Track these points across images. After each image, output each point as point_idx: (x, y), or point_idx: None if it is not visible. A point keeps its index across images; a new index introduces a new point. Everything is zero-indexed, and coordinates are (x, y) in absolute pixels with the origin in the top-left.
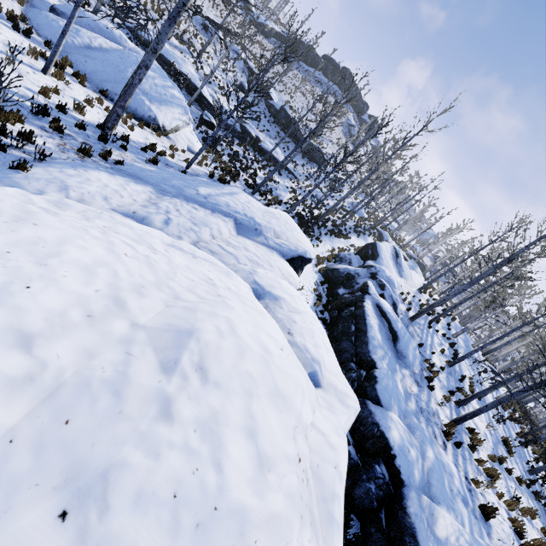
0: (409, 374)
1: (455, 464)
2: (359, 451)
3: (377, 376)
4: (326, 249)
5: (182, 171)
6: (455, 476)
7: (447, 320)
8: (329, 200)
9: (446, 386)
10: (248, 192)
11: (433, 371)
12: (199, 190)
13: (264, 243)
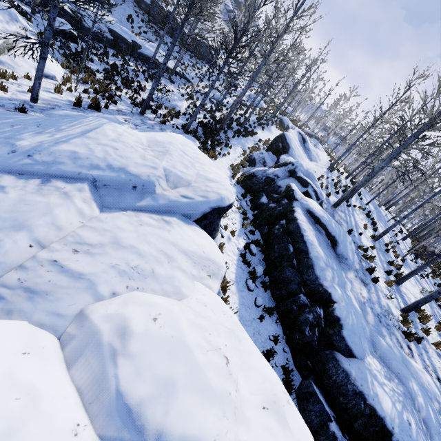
0: (354, 277)
1: (425, 369)
2: (346, 431)
3: (339, 317)
4: (237, 154)
5: (19, 109)
6: (438, 394)
7: None
8: (228, 98)
9: (381, 266)
10: (136, 112)
11: (369, 257)
12: (15, 143)
13: (152, 208)
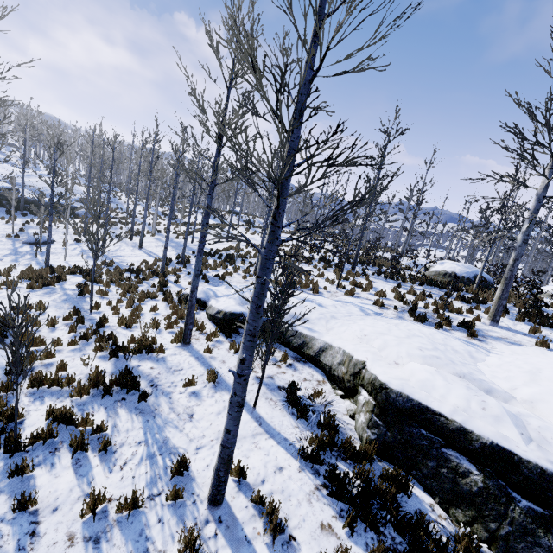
0: None
1: None
2: None
3: None
4: None
5: None
6: None
7: (45, 163)
8: None
9: None
10: None
11: None
12: None
13: None
